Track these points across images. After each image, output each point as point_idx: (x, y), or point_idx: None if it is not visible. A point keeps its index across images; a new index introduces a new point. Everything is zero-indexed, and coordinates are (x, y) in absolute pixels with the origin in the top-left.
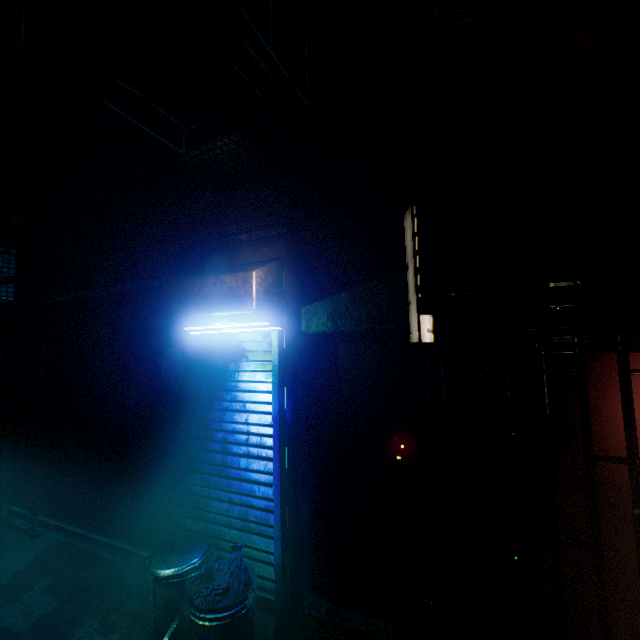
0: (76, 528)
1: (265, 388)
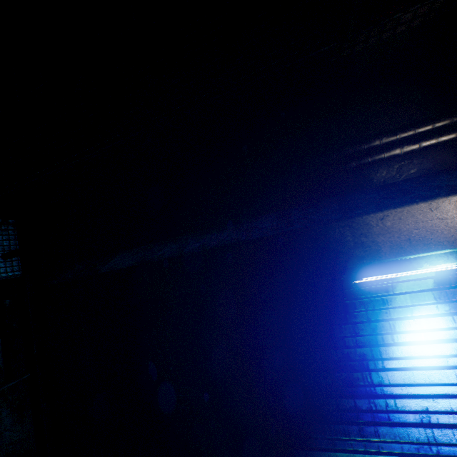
0: None
1: None
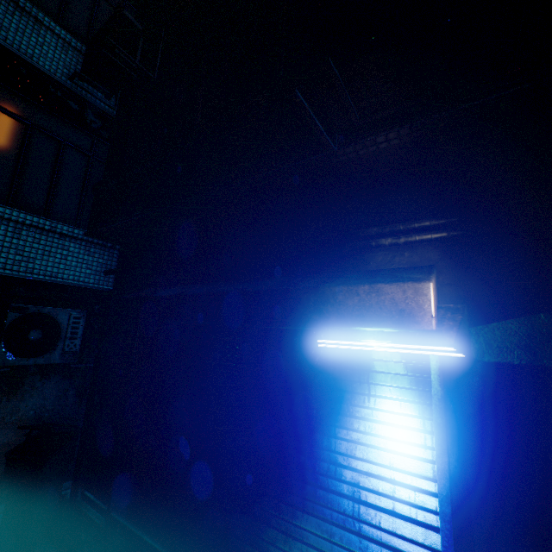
0: (151, 539)
1: (418, 425)
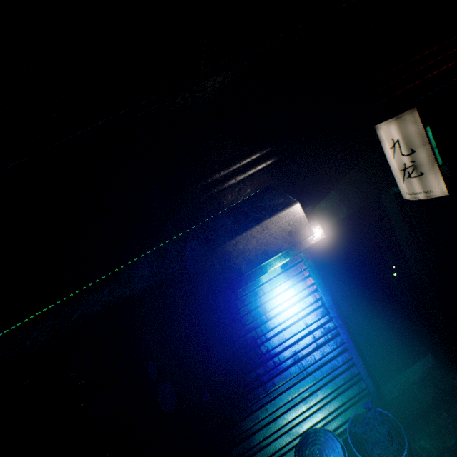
0: None
1: (308, 292)
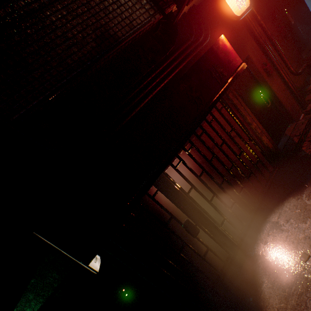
0: None
1: None
